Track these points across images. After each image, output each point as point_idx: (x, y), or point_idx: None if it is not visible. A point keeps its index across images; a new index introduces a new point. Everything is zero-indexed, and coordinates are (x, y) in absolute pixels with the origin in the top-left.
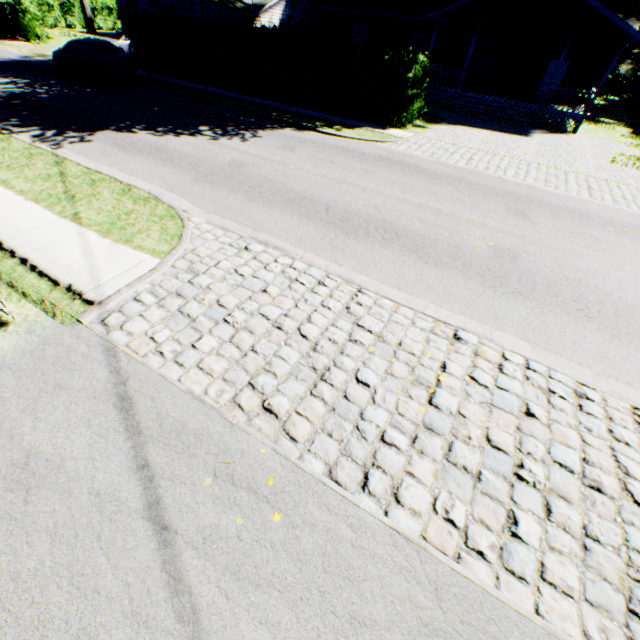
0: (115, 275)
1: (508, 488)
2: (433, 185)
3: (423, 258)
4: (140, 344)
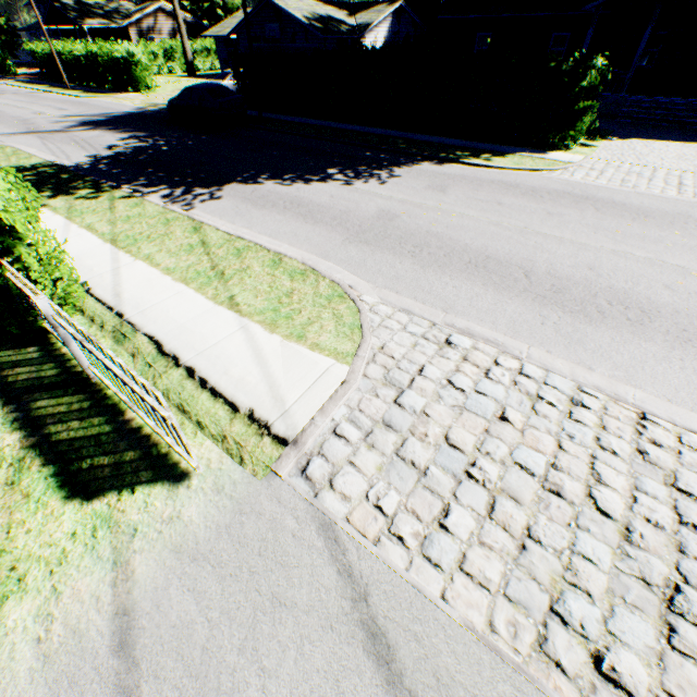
0: (300, 393)
1: None
2: (650, 228)
3: None
4: (364, 518)
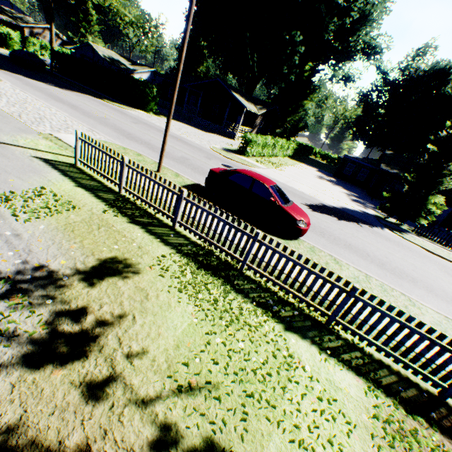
0: None
1: (20, 108)
2: (119, 114)
3: (73, 109)
4: None
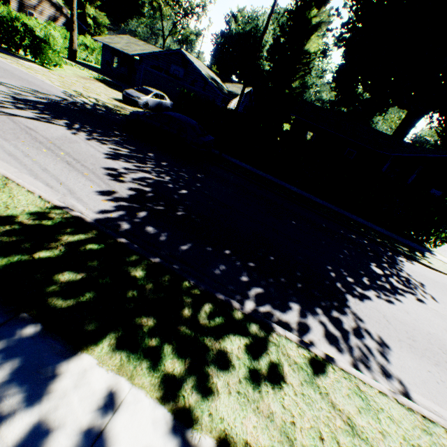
0: None
1: None
2: None
3: None
4: None
